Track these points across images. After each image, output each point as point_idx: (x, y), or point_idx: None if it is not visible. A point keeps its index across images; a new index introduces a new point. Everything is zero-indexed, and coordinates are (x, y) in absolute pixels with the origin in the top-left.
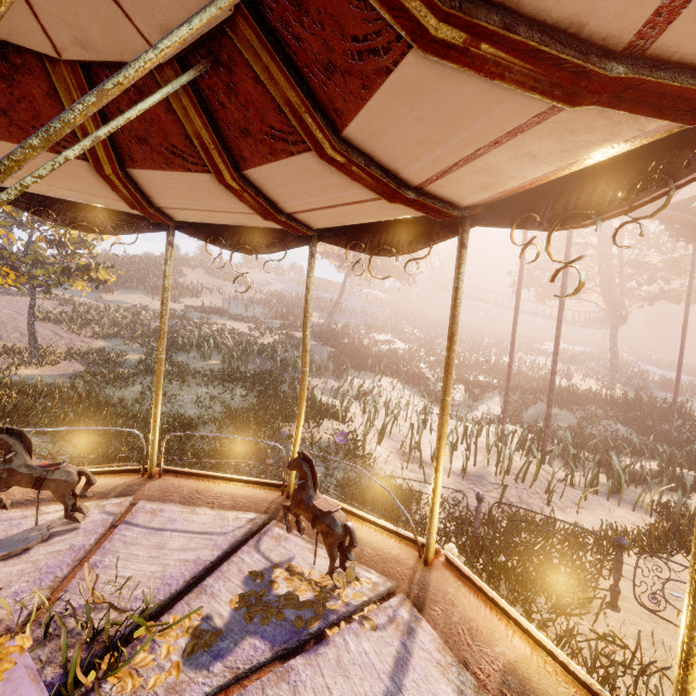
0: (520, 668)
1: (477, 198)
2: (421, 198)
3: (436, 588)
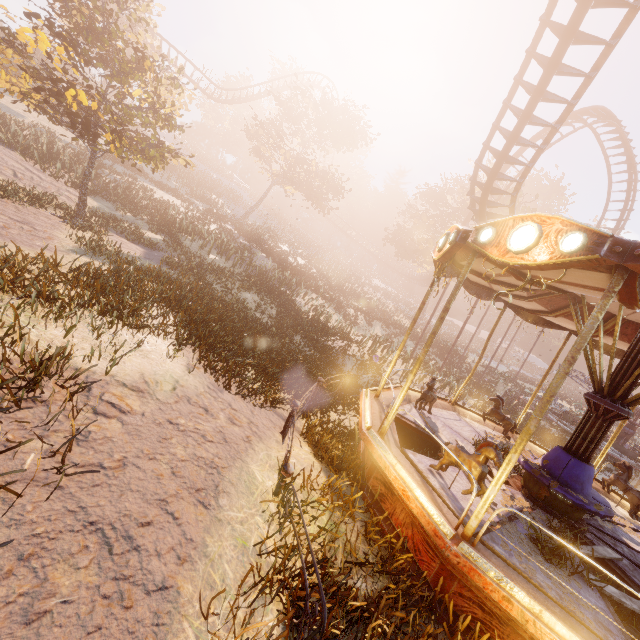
0: None
1: None
2: None
3: None
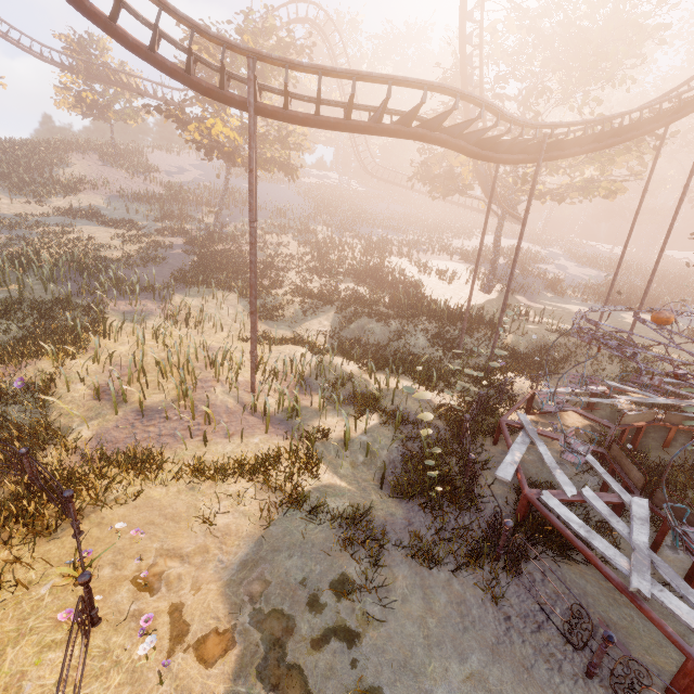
0: None
1: None
2: None
3: None
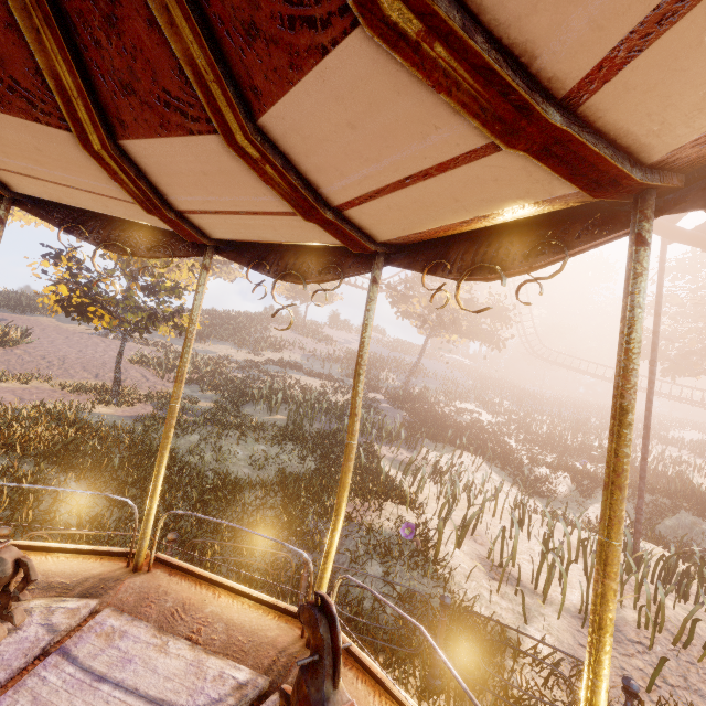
0: None
1: (699, 128)
2: (573, 129)
3: None
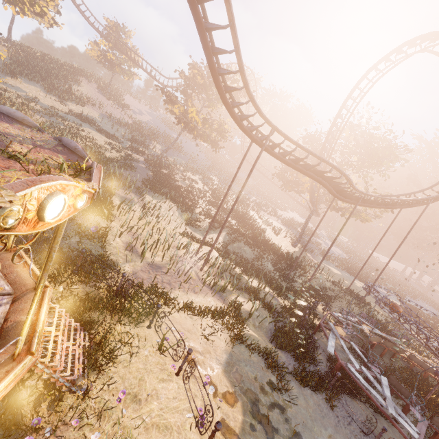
0: (22, 322)
1: None
2: None
3: (27, 297)
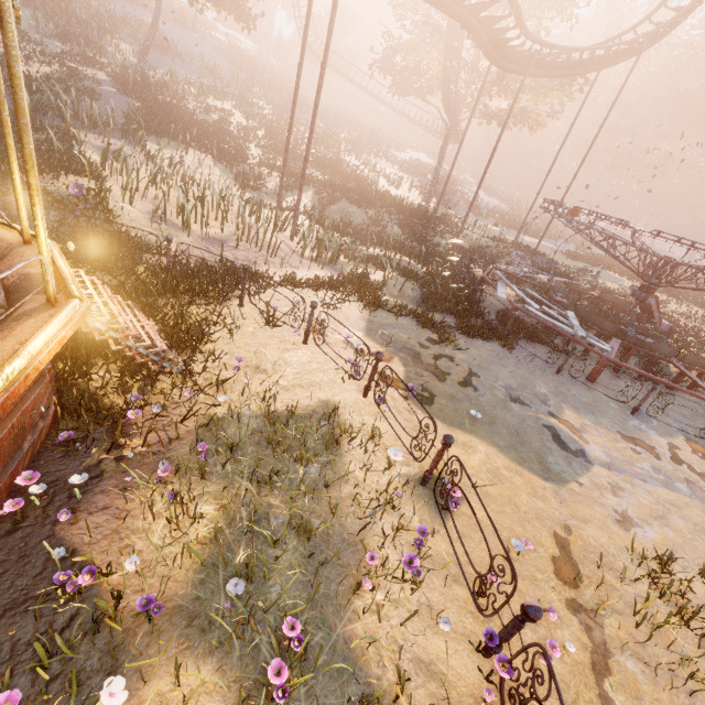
0: (34, 275)
1: None
2: None
3: (18, 251)
